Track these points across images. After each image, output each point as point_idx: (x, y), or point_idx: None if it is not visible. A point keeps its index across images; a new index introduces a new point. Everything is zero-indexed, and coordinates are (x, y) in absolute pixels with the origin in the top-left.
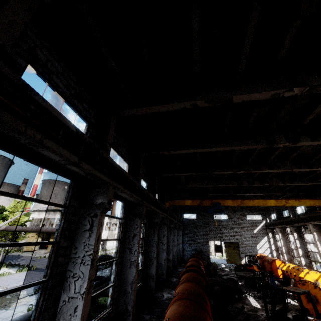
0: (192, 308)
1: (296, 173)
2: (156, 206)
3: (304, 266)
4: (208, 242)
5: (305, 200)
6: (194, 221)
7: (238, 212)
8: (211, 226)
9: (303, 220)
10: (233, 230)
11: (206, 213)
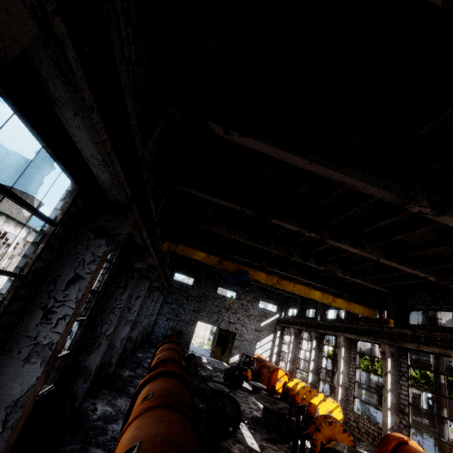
0: None
1: (382, 265)
2: (150, 238)
3: (309, 383)
4: (196, 323)
5: (355, 305)
6: (188, 289)
7: (252, 294)
8: (209, 302)
9: (334, 328)
10: (236, 315)
11: (209, 282)
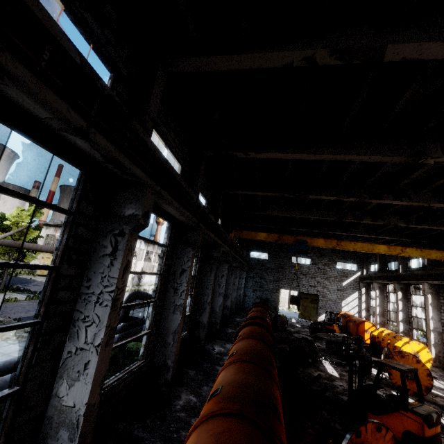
0: (257, 376)
1: (434, 210)
2: (217, 236)
3: (400, 332)
4: (279, 290)
5: (430, 251)
6: (265, 263)
7: (327, 257)
8: (286, 271)
9: (416, 277)
10: (315, 279)
11: (282, 254)
